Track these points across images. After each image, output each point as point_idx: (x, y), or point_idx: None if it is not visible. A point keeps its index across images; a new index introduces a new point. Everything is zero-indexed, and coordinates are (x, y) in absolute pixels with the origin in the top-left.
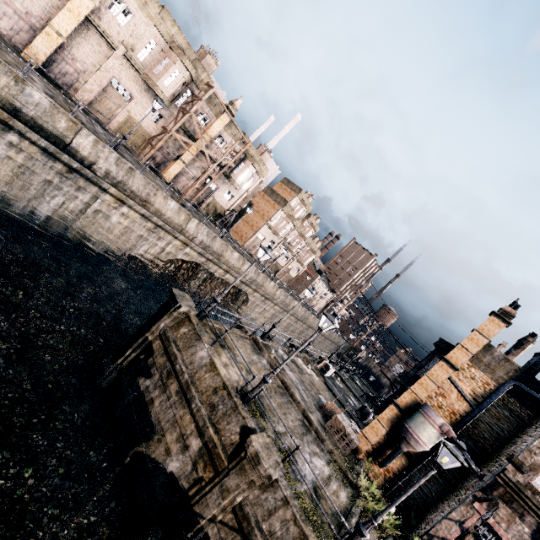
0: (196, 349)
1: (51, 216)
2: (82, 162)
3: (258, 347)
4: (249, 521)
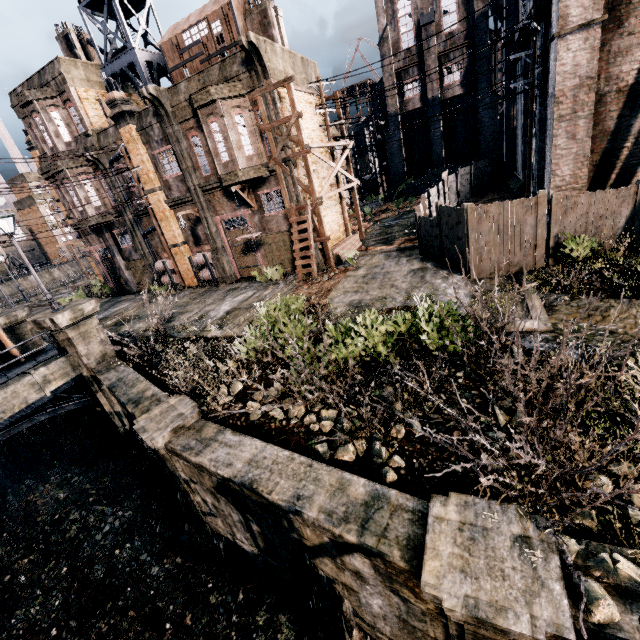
0: None
1: None
2: None
3: None
4: None
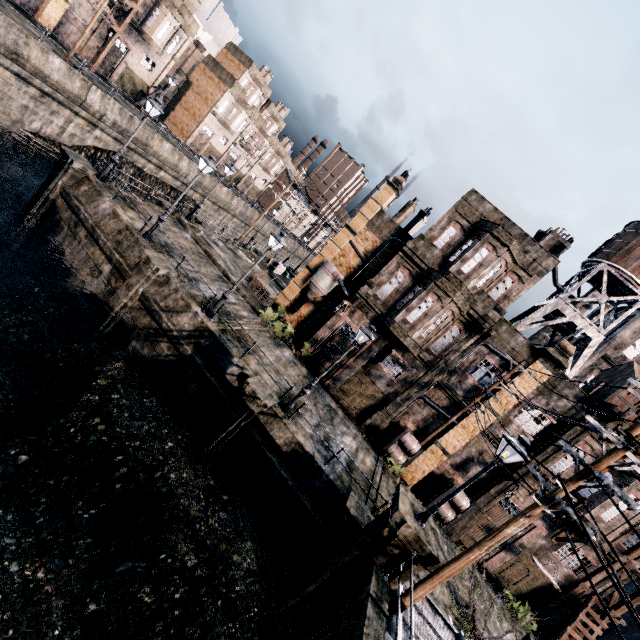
0: (98, 203)
1: None
2: None
3: (182, 225)
4: (149, 300)
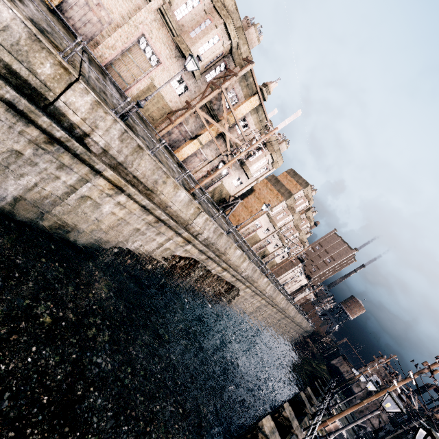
0: None
1: (19, 198)
2: (71, 130)
3: None
4: None
